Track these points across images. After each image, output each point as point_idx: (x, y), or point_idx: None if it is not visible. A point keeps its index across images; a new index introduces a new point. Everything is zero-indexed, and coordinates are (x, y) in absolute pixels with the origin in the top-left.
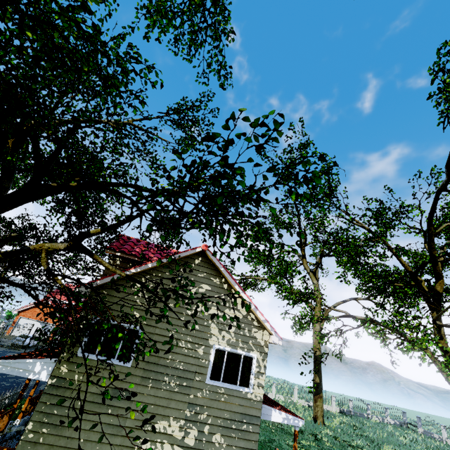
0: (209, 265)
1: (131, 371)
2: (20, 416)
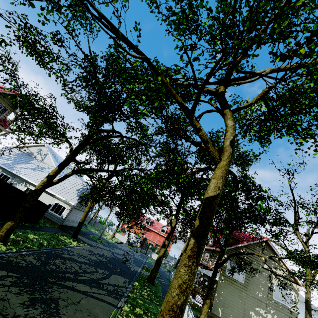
0: (268, 247)
1: (244, 285)
2: None
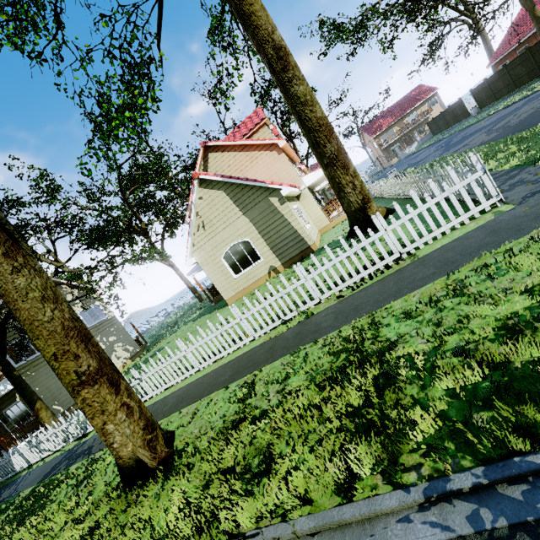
0: None
1: None
2: None
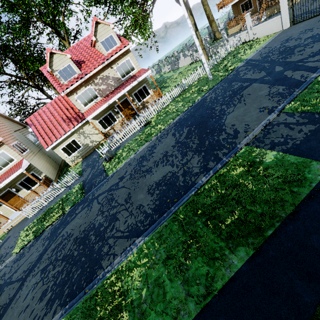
0: None
1: None
2: None
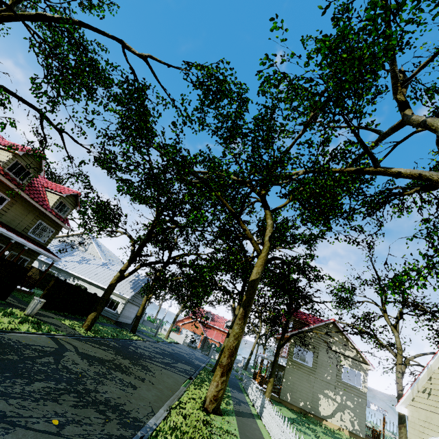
0: (336, 328)
1: (312, 369)
2: (256, 380)
